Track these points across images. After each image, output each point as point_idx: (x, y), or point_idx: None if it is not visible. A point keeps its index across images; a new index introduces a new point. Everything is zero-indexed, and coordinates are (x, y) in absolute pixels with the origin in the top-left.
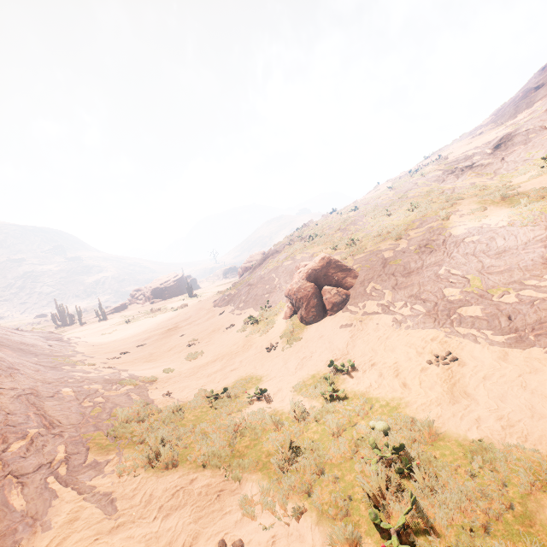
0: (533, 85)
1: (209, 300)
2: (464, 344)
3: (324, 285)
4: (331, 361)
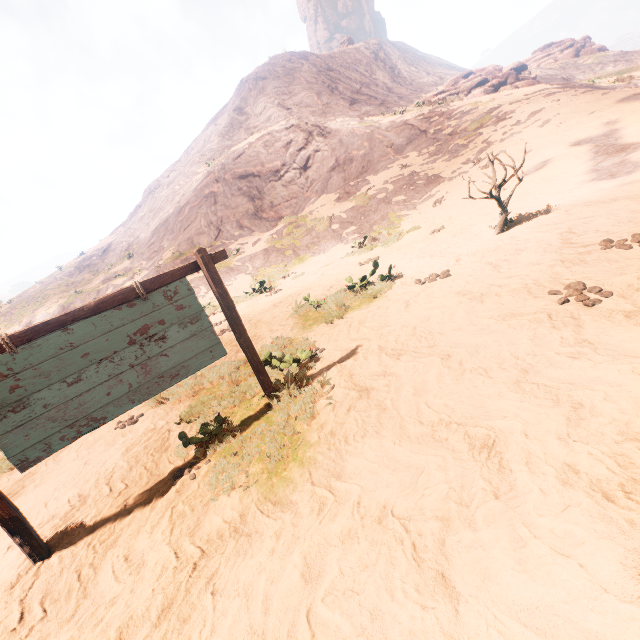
0: (139, 203)
1: None
2: None
3: None
4: None
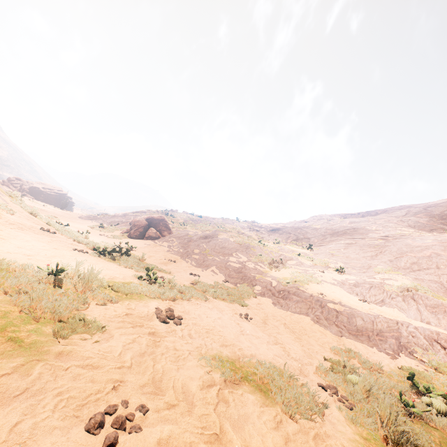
0: (306, 220)
1: (78, 213)
2: (183, 262)
3: (153, 227)
4: (128, 242)
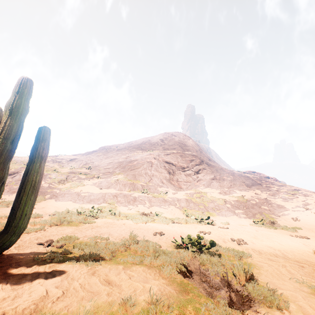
0: (96, 150)
1: None
2: None
3: None
4: None
